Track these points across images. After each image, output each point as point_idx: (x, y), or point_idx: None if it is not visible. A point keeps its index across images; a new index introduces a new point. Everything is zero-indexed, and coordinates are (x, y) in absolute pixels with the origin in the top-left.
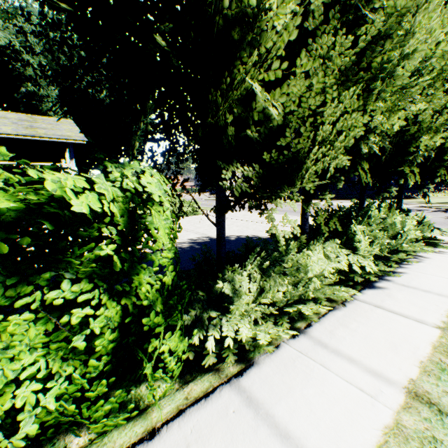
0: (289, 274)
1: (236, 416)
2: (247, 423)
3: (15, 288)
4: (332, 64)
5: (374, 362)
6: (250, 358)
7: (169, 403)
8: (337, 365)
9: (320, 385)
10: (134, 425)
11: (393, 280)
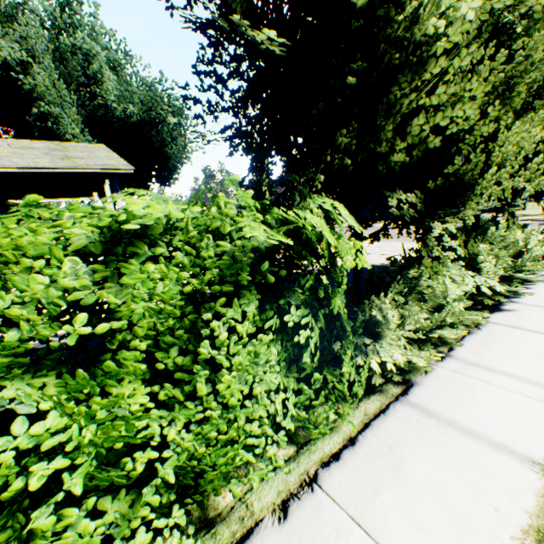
0: (427, 299)
1: (420, 423)
2: (433, 428)
3: (264, 313)
4: (479, 78)
5: (531, 375)
6: (407, 380)
7: (352, 419)
8: (496, 380)
9: (487, 396)
10: (331, 436)
11: (520, 301)
